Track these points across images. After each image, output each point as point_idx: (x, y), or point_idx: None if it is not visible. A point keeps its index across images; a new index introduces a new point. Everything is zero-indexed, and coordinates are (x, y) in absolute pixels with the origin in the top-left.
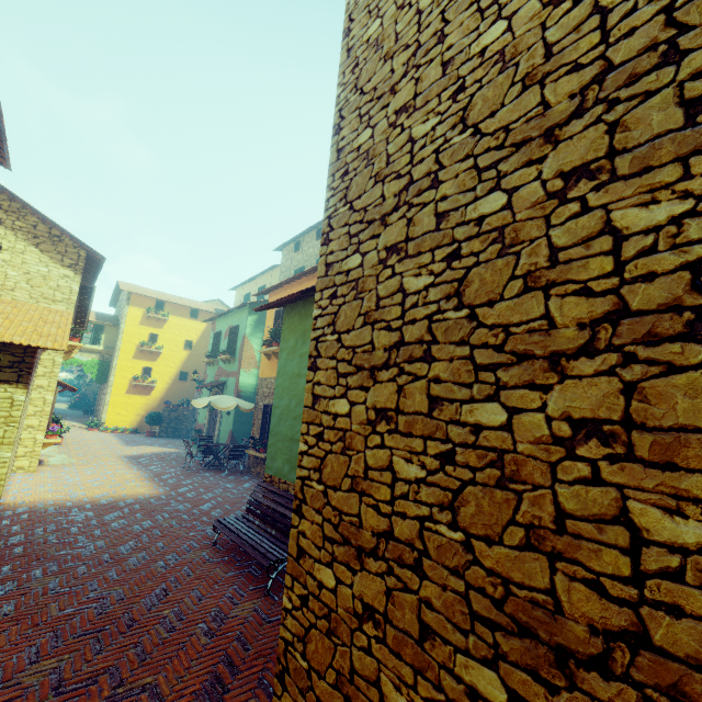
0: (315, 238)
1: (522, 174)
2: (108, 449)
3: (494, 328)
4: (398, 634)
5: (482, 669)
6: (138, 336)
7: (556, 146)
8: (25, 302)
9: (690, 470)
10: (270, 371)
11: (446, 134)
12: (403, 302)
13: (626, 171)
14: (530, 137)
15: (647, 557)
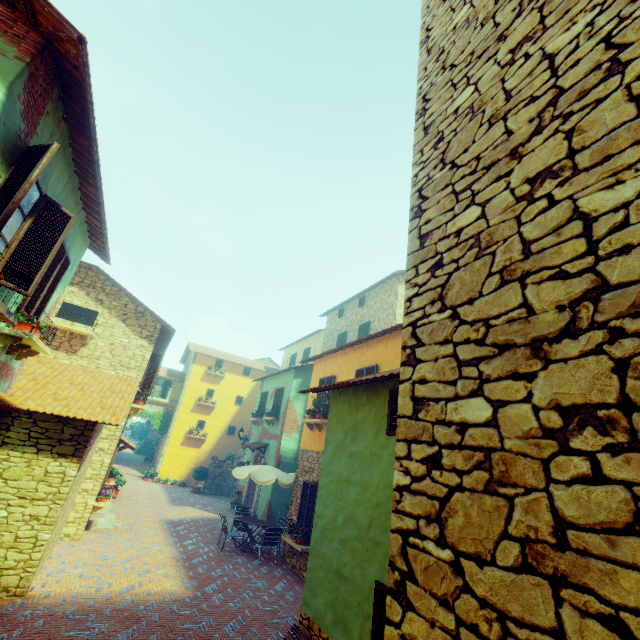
0: (357, 305)
1: None
2: (153, 507)
3: None
4: None
5: None
6: (198, 391)
7: None
8: (106, 369)
9: None
10: (311, 443)
11: None
12: None
13: None
14: None
15: None
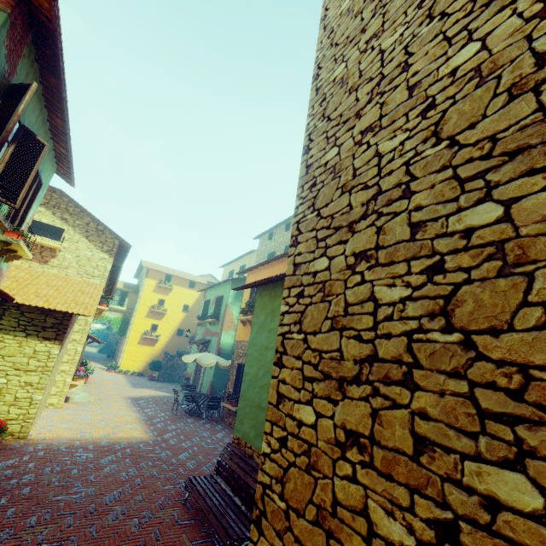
0: (284, 230)
1: (522, 184)
2: (118, 389)
3: (503, 365)
4: None
5: None
6: (151, 300)
7: None
8: (74, 277)
9: None
10: (244, 335)
11: (417, 147)
12: (374, 312)
13: None
14: (527, 145)
15: None
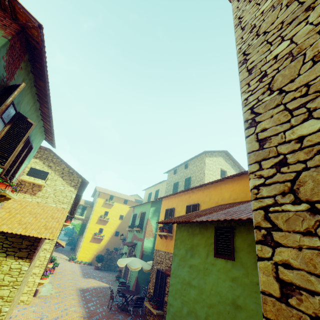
0: (184, 168)
1: None
2: (73, 280)
3: None
4: None
5: None
6: (100, 212)
7: None
8: (50, 203)
9: None
10: (161, 246)
11: None
12: None
13: None
14: None
15: None
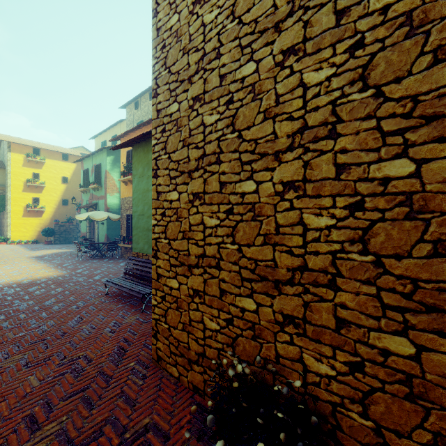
0: (149, 99)
1: (264, 51)
2: (18, 254)
3: (250, 141)
4: (210, 298)
5: (246, 299)
6: (23, 175)
7: (280, 34)
8: None
9: (325, 196)
10: (128, 193)
11: (224, 22)
12: (204, 131)
13: (310, 51)
14: (267, 27)
15: (308, 235)
